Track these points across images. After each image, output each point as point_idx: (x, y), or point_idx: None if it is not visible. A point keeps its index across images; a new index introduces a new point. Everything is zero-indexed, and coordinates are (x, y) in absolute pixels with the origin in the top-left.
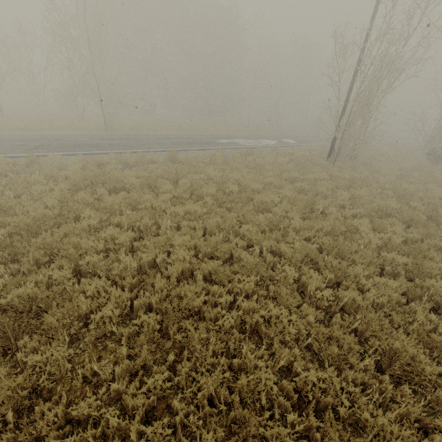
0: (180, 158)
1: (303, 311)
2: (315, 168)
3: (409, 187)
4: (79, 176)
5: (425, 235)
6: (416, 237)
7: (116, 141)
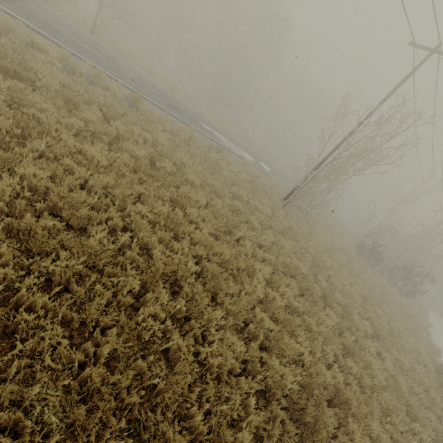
0: (143, 107)
1: (109, 335)
2: (265, 200)
3: (327, 261)
4: None
5: (308, 310)
6: (300, 308)
7: (86, 46)
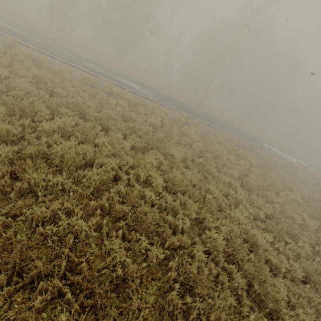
0: (257, 151)
1: None
2: None
3: None
4: (229, 146)
5: None
6: None
7: (215, 121)
